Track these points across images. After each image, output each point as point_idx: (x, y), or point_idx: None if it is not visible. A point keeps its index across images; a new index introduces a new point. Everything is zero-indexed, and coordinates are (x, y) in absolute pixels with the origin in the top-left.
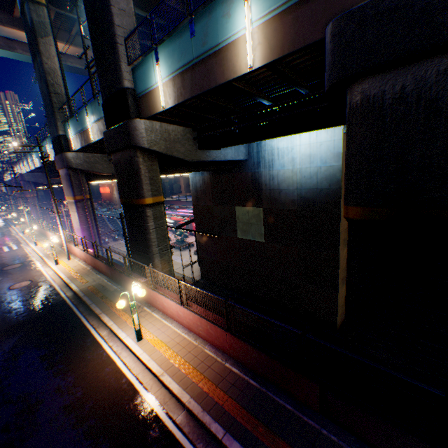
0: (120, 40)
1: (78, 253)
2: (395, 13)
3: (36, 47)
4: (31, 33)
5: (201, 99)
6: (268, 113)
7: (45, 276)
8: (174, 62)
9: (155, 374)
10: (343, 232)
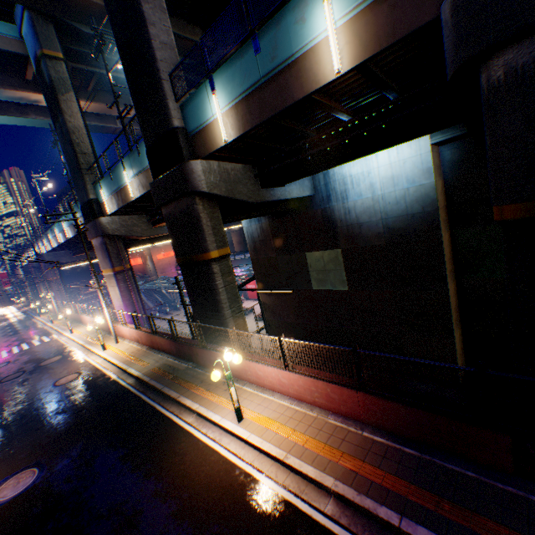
0: (165, 75)
1: (127, 333)
2: None
3: (57, 105)
4: (50, 91)
5: (271, 123)
6: (347, 131)
7: (94, 365)
8: (235, 87)
9: (275, 459)
10: (447, 262)
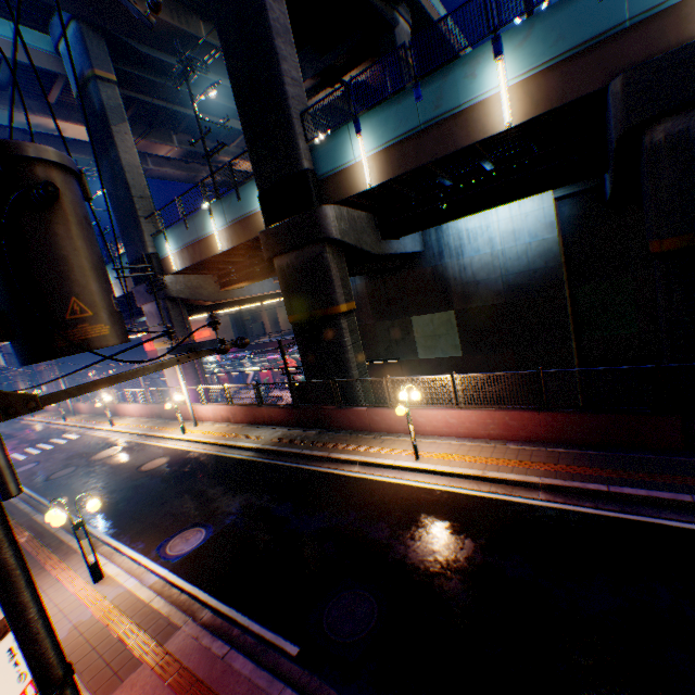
0: (296, 114)
1: (209, 413)
2: (690, 63)
3: (109, 137)
4: (100, 120)
5: (424, 169)
6: (487, 180)
7: (180, 448)
8: (388, 132)
9: (472, 477)
10: (569, 320)
